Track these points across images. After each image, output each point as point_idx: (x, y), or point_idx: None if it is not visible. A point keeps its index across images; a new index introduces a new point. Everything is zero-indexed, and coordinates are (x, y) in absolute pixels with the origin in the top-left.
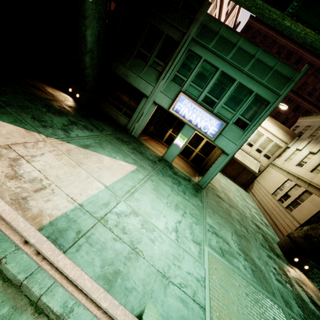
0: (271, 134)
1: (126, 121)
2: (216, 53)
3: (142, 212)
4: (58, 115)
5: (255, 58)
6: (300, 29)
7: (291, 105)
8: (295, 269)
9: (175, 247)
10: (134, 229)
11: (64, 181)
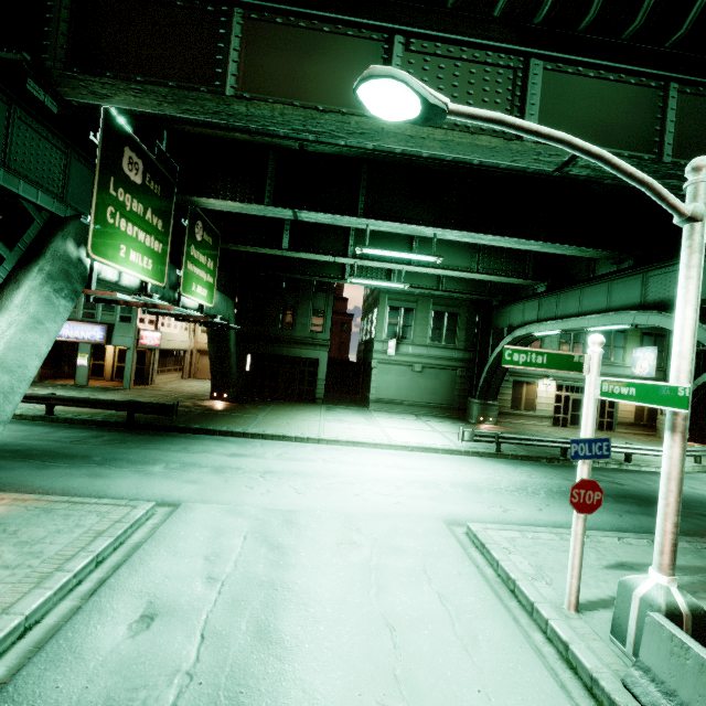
0: None
1: None
2: None
3: None
4: None
5: None
6: None
7: None
8: (213, 401)
9: None
10: None
11: None
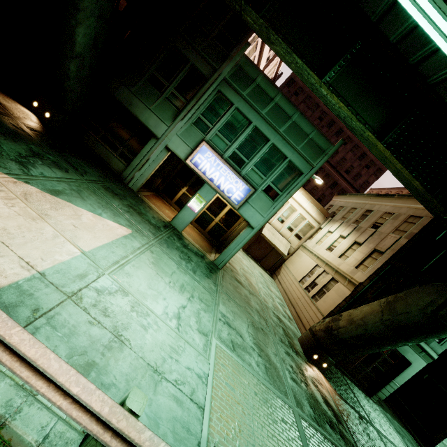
0: (304, 210)
1: (122, 166)
2: (250, 103)
3: (134, 291)
4: (11, 138)
5: (292, 120)
6: (335, 101)
7: (329, 180)
8: (313, 367)
9: (174, 337)
10: (121, 312)
11: (16, 237)
